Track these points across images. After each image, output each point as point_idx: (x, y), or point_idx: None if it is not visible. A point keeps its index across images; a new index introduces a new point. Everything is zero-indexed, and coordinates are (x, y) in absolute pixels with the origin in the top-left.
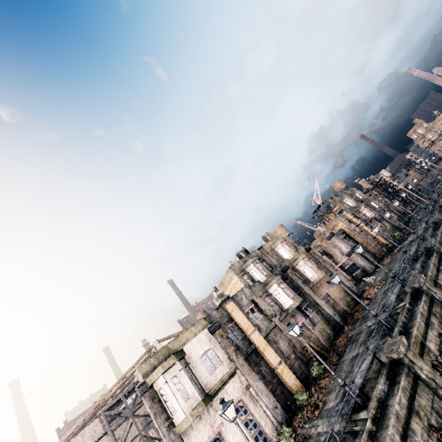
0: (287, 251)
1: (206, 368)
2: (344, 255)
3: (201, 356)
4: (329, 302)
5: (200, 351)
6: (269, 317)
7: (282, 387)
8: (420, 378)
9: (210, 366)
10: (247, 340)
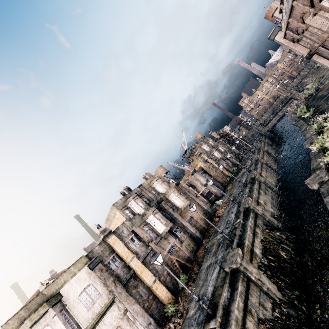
0: (161, 187)
1: (84, 305)
2: (203, 185)
3: (79, 294)
4: (192, 223)
5: (79, 289)
6: (147, 243)
7: (157, 302)
8: (251, 280)
9: (89, 301)
10: (127, 267)
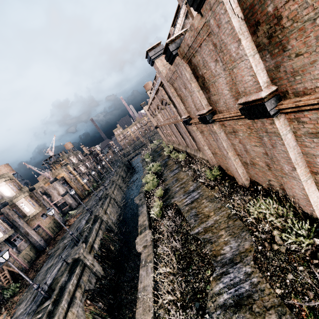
0: (10, 189)
1: None
2: (60, 195)
3: None
4: (38, 231)
5: None
6: None
7: None
8: (86, 265)
9: None
10: None
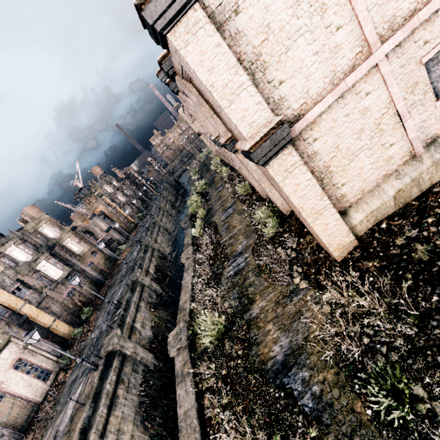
0: (53, 231)
1: None
2: (104, 232)
3: None
4: (93, 268)
5: None
6: (40, 290)
7: (58, 337)
8: (145, 285)
9: None
10: (17, 314)
